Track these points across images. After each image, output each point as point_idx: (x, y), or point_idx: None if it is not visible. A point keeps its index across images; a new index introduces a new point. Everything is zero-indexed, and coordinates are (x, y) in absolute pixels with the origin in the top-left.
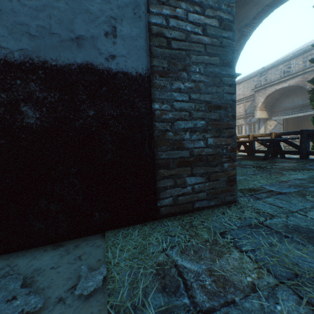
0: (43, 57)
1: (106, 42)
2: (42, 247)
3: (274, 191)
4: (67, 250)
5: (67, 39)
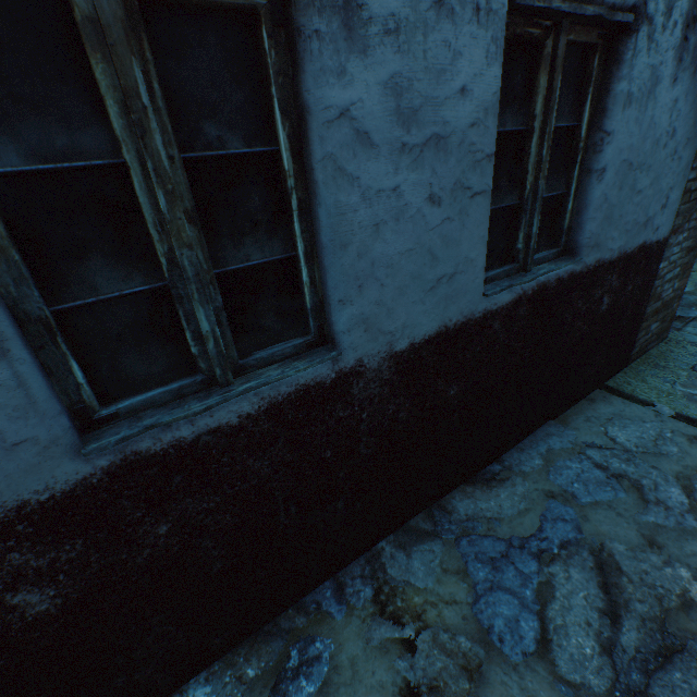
0: (625, 248)
1: (658, 216)
2: (580, 403)
3: (681, 317)
4: (605, 401)
5: (641, 225)
